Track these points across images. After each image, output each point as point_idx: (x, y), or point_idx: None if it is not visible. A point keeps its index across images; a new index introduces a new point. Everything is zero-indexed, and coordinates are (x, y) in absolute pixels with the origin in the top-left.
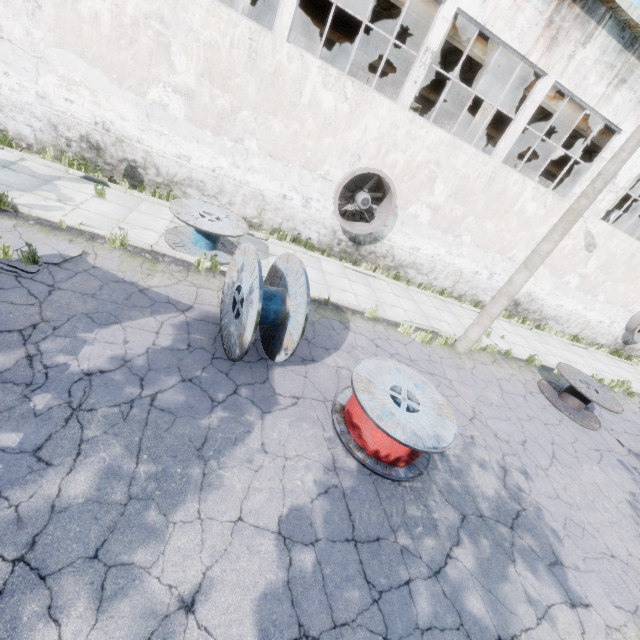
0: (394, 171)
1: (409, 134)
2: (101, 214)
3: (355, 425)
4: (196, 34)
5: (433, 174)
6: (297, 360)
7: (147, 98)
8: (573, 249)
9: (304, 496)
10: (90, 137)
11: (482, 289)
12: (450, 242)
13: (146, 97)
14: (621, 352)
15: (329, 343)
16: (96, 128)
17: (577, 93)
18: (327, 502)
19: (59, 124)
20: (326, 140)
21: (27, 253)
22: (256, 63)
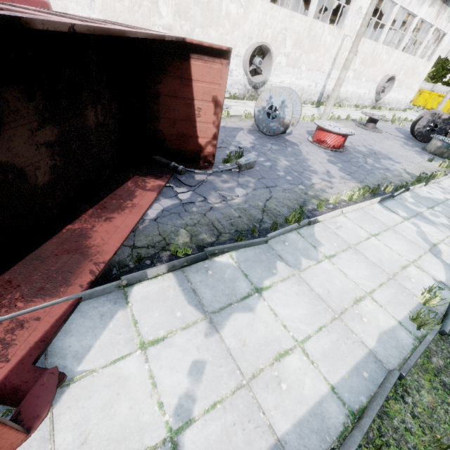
0: (267, 40)
1: (271, 16)
2: None
3: (323, 141)
4: None
5: (284, 36)
6: (287, 134)
7: None
8: None
9: (327, 158)
10: None
11: (313, 94)
12: (296, 72)
13: None
14: (375, 107)
15: None
16: None
17: None
18: (332, 158)
19: None
20: (235, 33)
21: None
22: None
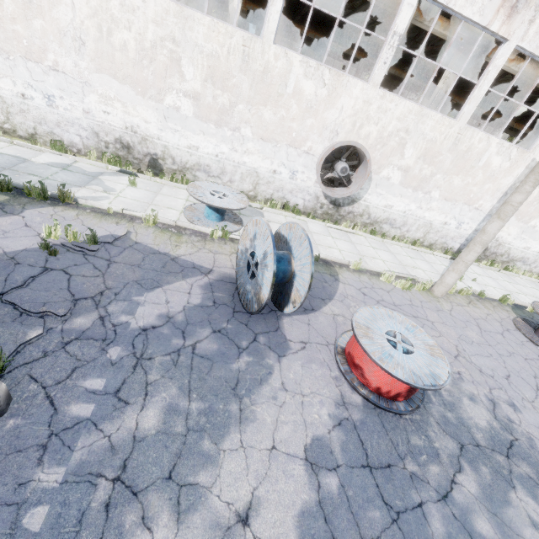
0: (368, 141)
1: (380, 108)
2: (135, 199)
3: (357, 365)
4: (200, 48)
5: (403, 140)
6: (300, 310)
7: (164, 104)
8: (538, 195)
9: (322, 428)
10: (122, 139)
11: (451, 237)
12: (420, 198)
13: (163, 103)
14: None
15: (324, 294)
16: (126, 131)
17: (538, 53)
18: (342, 433)
19: (100, 131)
20: (308, 121)
21: (90, 236)
22: (248, 65)
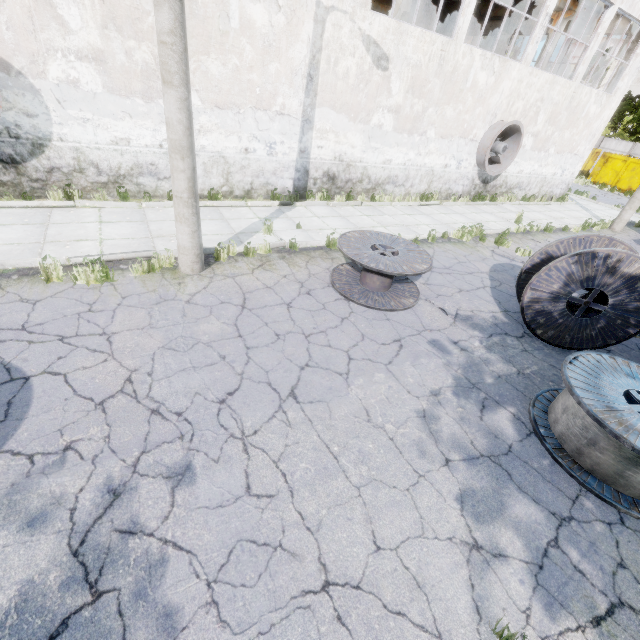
0: None
1: None
2: None
3: None
4: None
5: None
6: None
7: None
8: (360, 72)
9: None
10: None
11: (272, 172)
12: None
13: None
14: (485, 195)
15: None
16: None
17: None
18: None
19: None
20: None
21: None
22: None
